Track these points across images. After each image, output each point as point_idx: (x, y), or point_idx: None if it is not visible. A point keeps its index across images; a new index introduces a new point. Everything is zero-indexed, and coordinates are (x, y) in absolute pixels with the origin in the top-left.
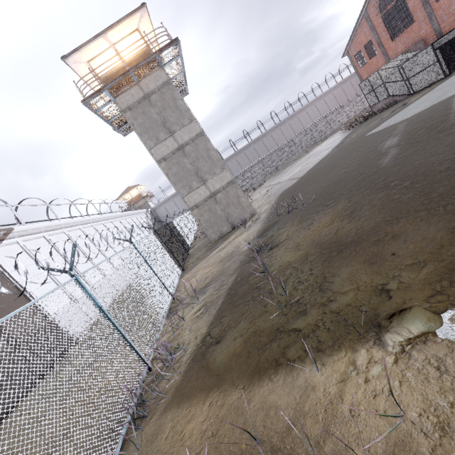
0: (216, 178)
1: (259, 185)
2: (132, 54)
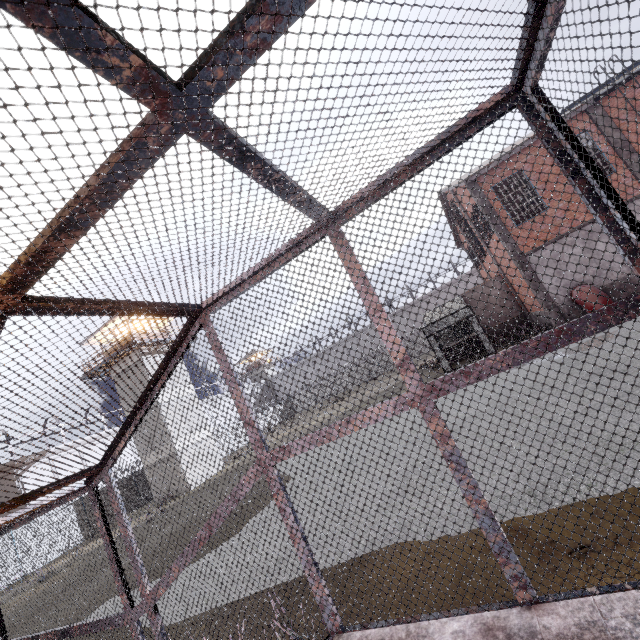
0: (163, 448)
1: (337, 400)
2: (138, 324)
